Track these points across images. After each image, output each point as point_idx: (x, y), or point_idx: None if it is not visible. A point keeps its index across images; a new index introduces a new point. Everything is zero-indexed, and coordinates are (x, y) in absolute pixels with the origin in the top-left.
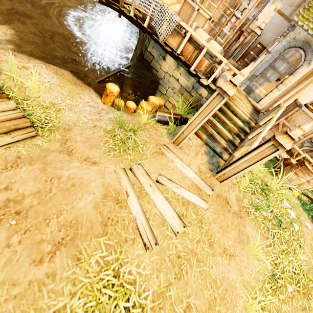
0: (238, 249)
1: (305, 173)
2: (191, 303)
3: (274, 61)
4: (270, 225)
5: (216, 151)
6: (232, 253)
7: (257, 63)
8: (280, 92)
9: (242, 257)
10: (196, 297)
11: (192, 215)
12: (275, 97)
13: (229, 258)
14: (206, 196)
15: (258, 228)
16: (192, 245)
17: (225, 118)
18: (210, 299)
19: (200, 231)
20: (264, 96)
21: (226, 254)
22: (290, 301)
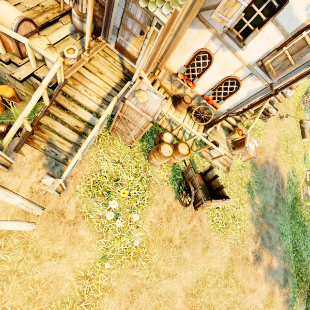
0: (69, 249)
1: (160, 157)
2: (7, 306)
3: (127, 5)
4: (106, 221)
5: (58, 160)
6: (63, 254)
7: (89, 24)
8: (151, 50)
9: (73, 254)
10: (13, 300)
11: (15, 241)
12: (149, 56)
13: (59, 259)
14: (35, 217)
15: (92, 228)
16: (11, 266)
17: (67, 114)
18: (31, 295)
19: (25, 251)
20: (138, 55)
21: (56, 257)
22: (119, 267)
